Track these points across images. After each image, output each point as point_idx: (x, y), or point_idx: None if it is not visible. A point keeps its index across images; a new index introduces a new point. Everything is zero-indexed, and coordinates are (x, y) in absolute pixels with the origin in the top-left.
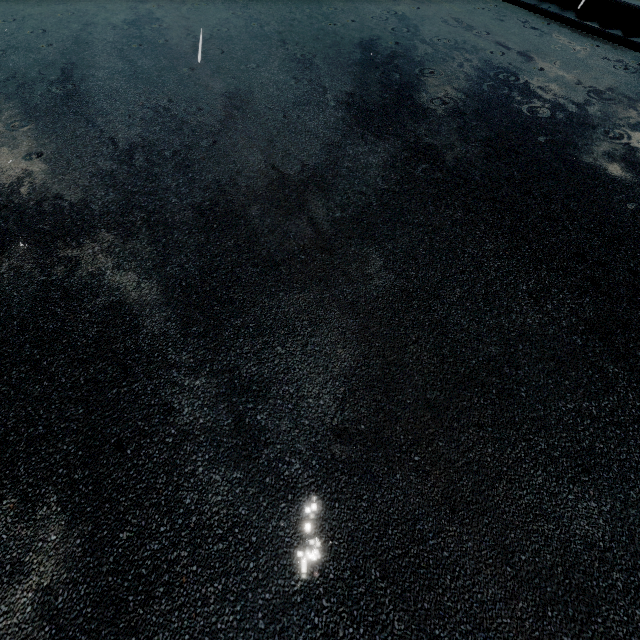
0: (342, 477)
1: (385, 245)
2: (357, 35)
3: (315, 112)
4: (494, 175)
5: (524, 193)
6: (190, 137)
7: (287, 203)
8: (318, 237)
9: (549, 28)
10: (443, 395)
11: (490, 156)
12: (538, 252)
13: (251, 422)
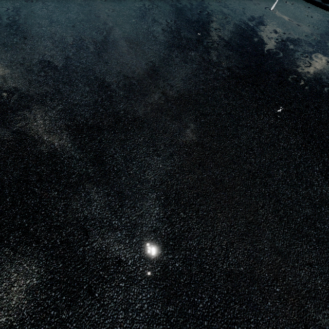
0: (235, 306)
1: (233, 141)
2: (194, 3)
3: (178, 52)
4: (287, 95)
5: (305, 107)
6: (105, 67)
7: (171, 112)
8: (193, 135)
9: (299, 3)
10: (285, 244)
11: (282, 82)
12: (320, 145)
13: (173, 268)
